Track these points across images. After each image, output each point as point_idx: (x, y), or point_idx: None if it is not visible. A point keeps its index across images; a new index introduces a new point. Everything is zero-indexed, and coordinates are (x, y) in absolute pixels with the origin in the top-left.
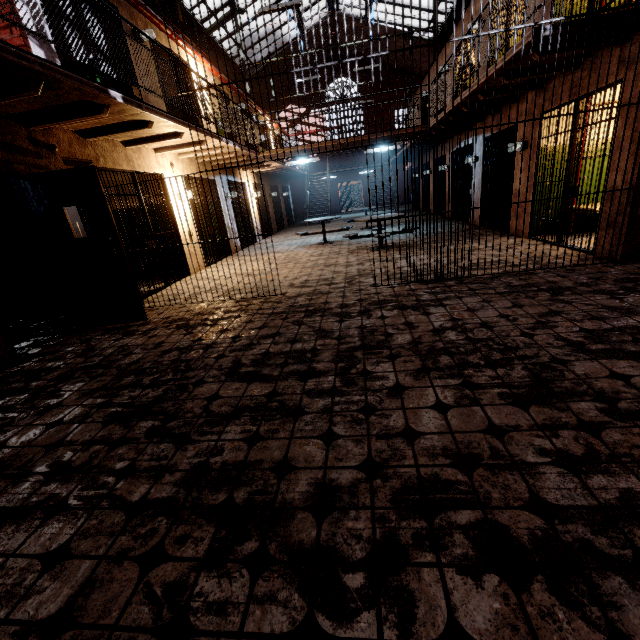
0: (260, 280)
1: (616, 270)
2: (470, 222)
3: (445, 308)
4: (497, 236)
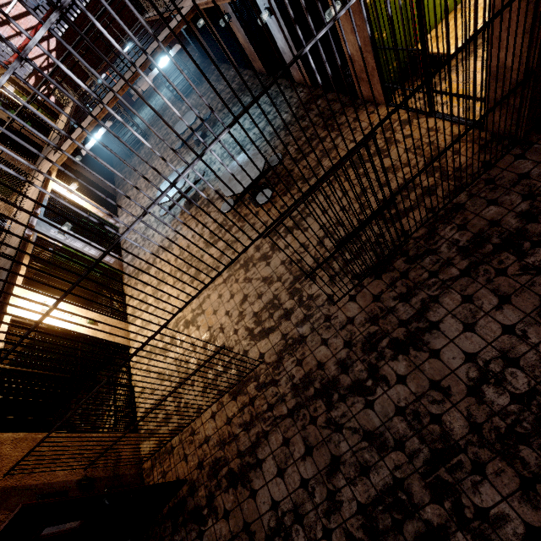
0: (210, 333)
1: (534, 165)
2: (396, 210)
3: (442, 333)
4: (353, 112)
